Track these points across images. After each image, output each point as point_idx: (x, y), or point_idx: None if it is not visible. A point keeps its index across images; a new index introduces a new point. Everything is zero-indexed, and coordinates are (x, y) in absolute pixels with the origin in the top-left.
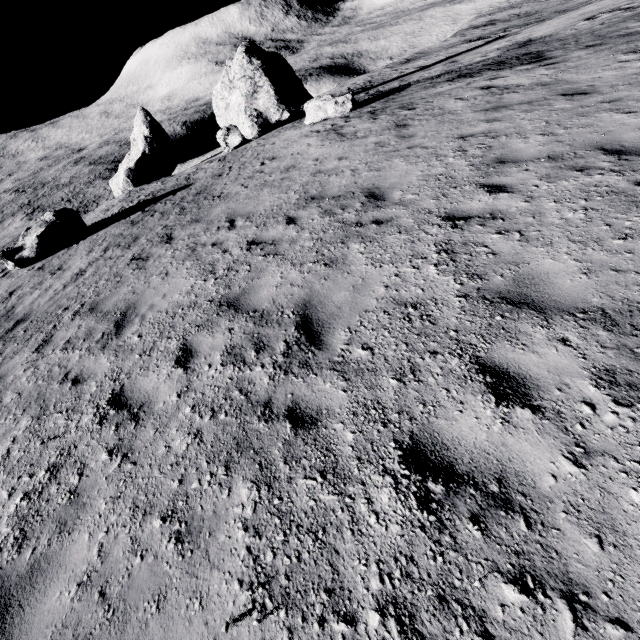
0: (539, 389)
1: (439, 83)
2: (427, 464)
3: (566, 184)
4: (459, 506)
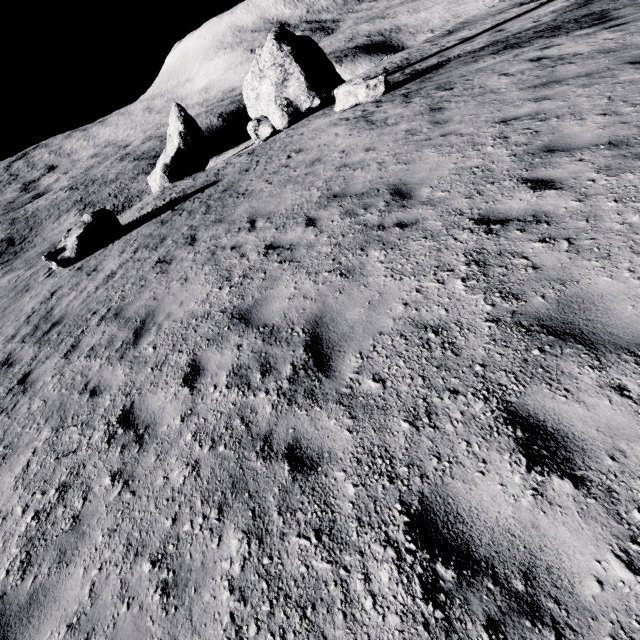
0: (584, 454)
1: (482, 57)
2: (437, 539)
3: (631, 178)
4: (473, 603)
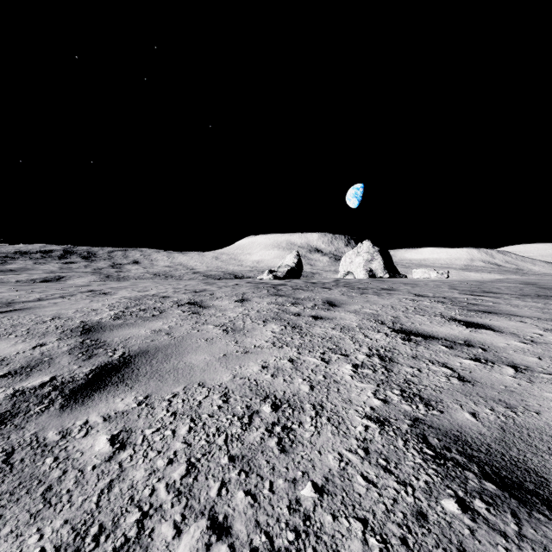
0: None
1: None
2: None
3: None
4: None
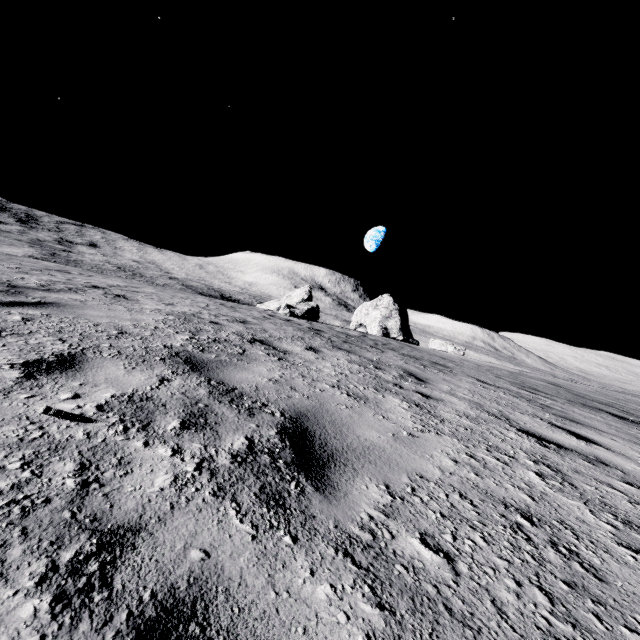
0: None
1: None
2: None
3: None
4: None
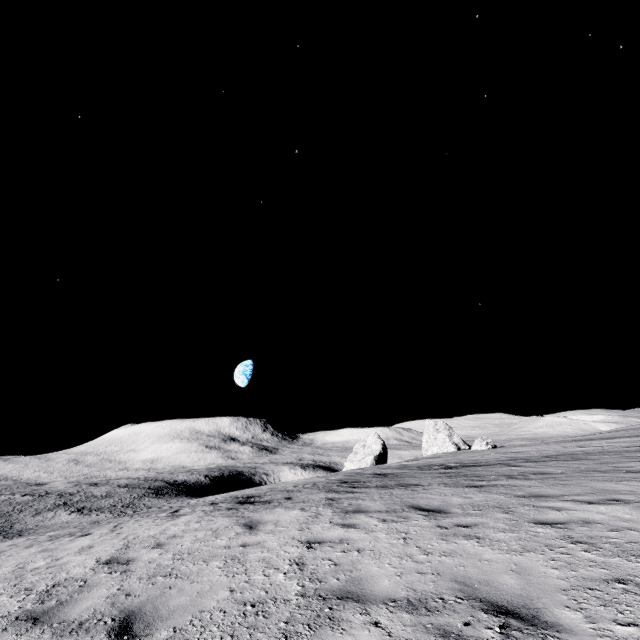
0: None
1: None
2: None
3: None
4: None
